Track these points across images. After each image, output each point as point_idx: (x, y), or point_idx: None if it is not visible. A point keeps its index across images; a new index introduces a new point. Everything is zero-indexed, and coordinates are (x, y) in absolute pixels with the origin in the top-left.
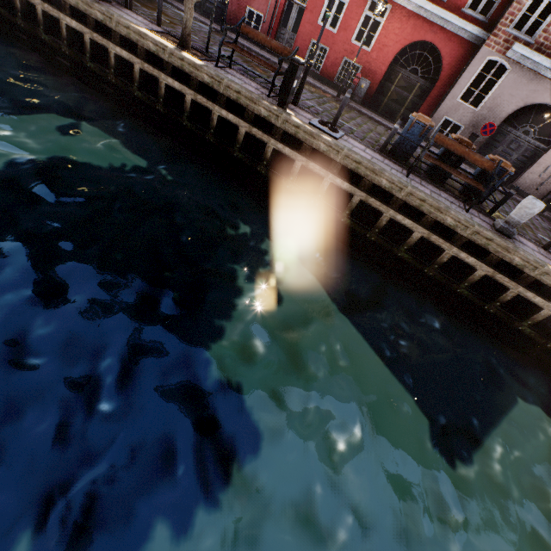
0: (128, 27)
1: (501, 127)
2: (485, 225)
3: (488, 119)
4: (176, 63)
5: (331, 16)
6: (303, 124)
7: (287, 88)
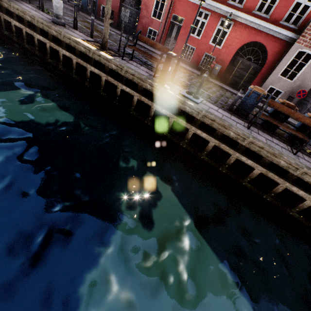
0: (70, 38)
1: (309, 92)
2: (310, 165)
3: (300, 87)
4: (96, 58)
5: (196, 30)
6: (174, 94)
7: (164, 71)
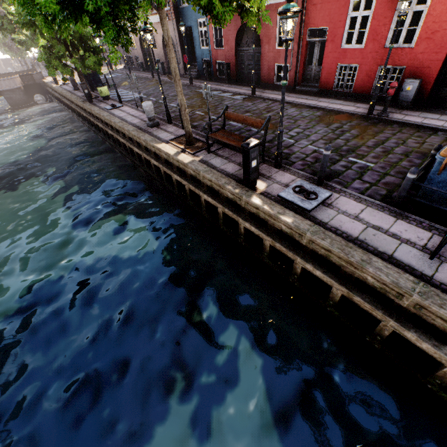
0: (153, 146)
1: None
2: None
3: None
4: (176, 164)
5: (354, 35)
6: (261, 205)
7: (246, 169)
